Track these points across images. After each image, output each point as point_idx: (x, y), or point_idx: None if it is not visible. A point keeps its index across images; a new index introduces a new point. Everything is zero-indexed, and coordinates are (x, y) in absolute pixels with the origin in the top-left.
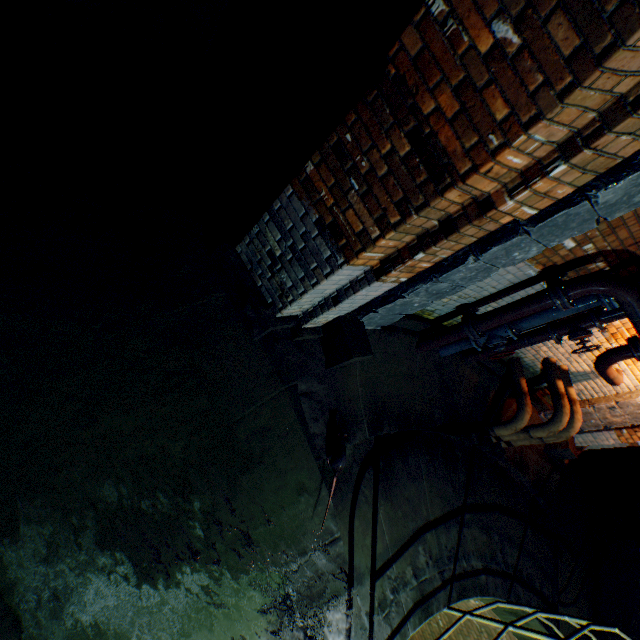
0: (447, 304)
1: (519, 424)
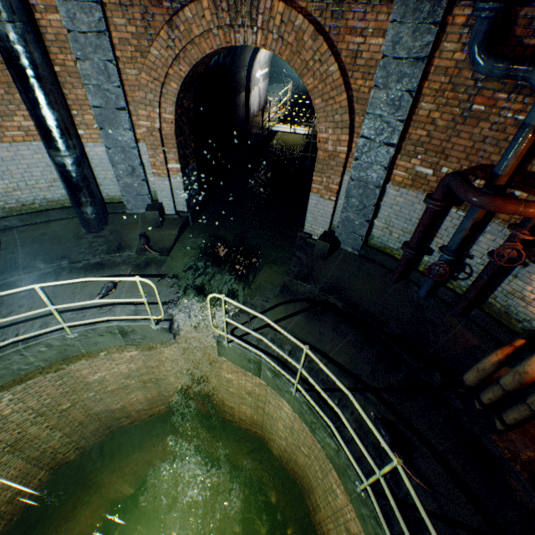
0: (401, 241)
1: (481, 363)
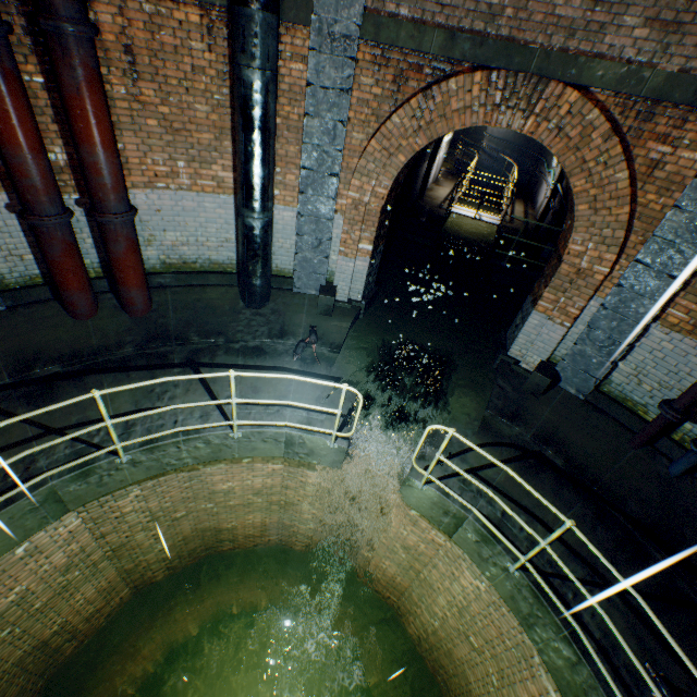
0: (654, 396)
1: None
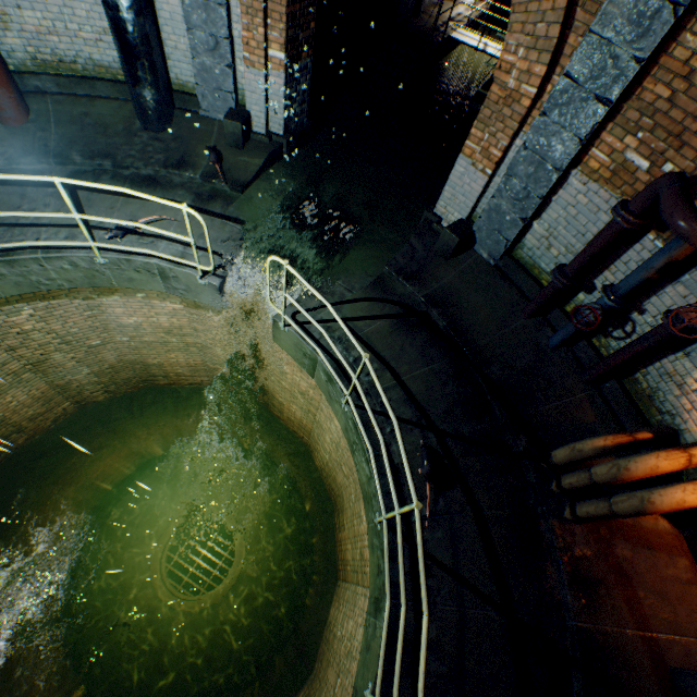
0: (559, 263)
1: (581, 443)
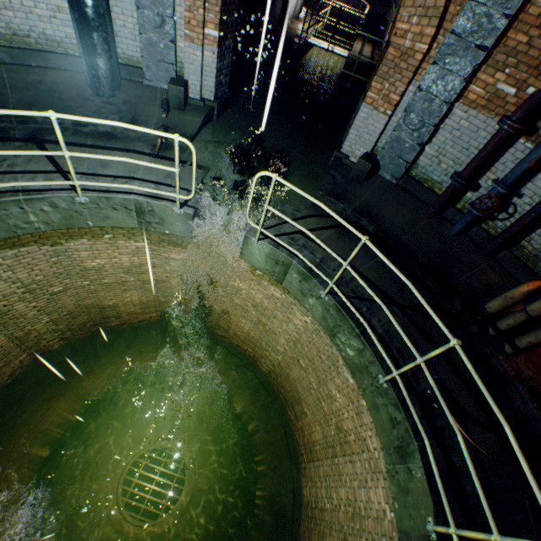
0: (448, 173)
1: (510, 292)
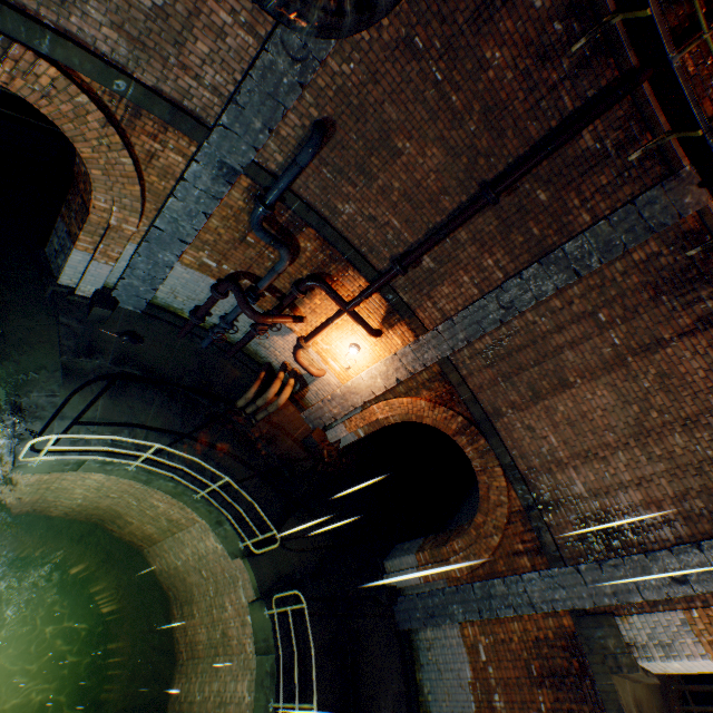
0: (187, 304)
1: (248, 395)
